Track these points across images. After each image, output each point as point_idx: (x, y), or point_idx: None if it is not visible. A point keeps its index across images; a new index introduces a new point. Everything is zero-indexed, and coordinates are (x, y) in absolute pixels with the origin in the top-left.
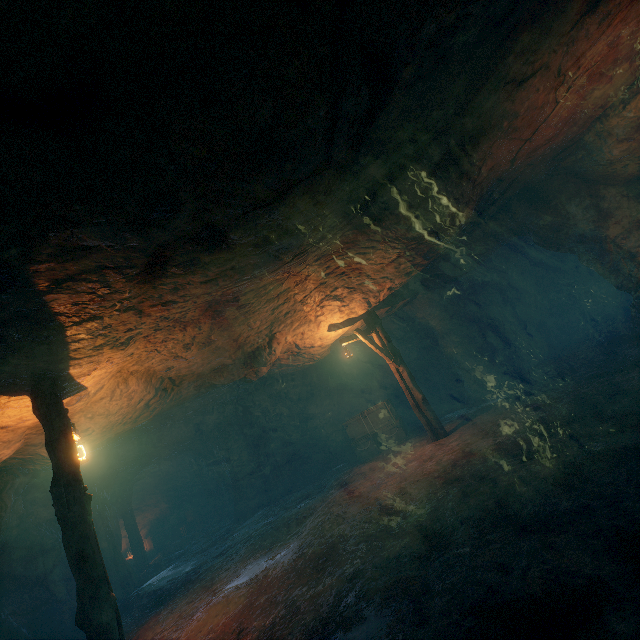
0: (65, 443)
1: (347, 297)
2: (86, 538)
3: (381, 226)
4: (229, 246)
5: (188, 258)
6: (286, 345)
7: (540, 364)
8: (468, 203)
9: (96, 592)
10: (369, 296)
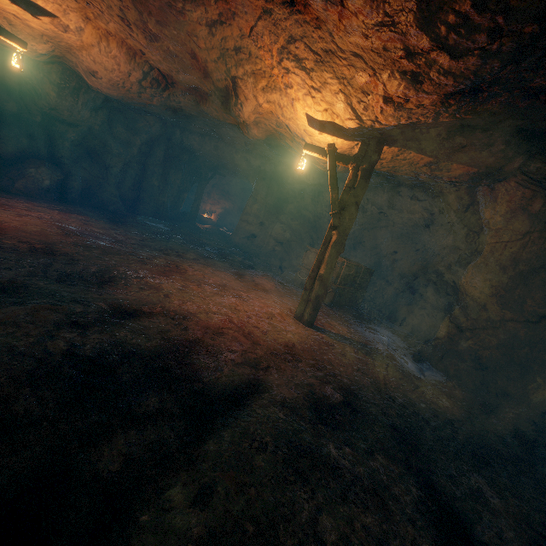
0: None
1: (316, 72)
2: None
3: None
4: None
5: None
6: (270, 113)
7: (541, 417)
8: None
9: None
10: (350, 93)
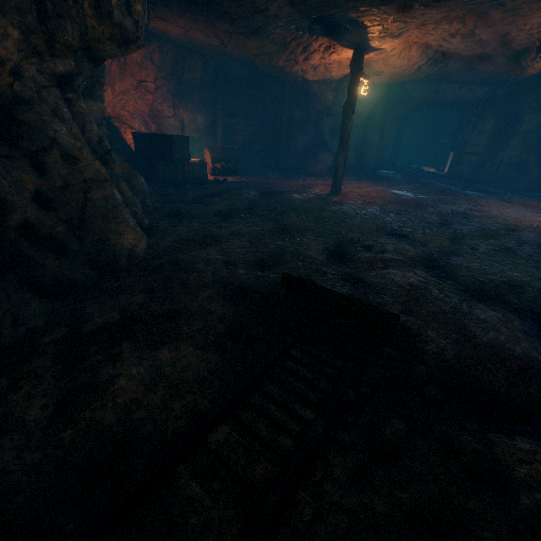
0: (353, 88)
1: None
2: (345, 133)
3: None
4: (449, 0)
5: (424, 4)
6: None
7: None
8: None
9: (341, 152)
10: None
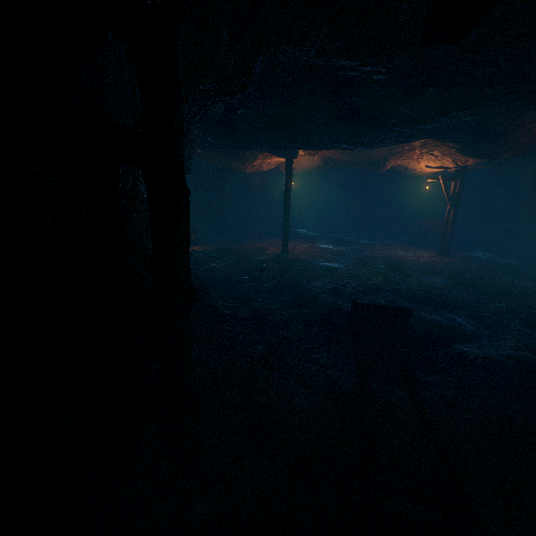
0: (290, 182)
1: (440, 156)
2: (288, 210)
3: (446, 144)
4: None
5: None
6: (397, 164)
7: None
8: (509, 151)
9: (286, 223)
10: (457, 161)
